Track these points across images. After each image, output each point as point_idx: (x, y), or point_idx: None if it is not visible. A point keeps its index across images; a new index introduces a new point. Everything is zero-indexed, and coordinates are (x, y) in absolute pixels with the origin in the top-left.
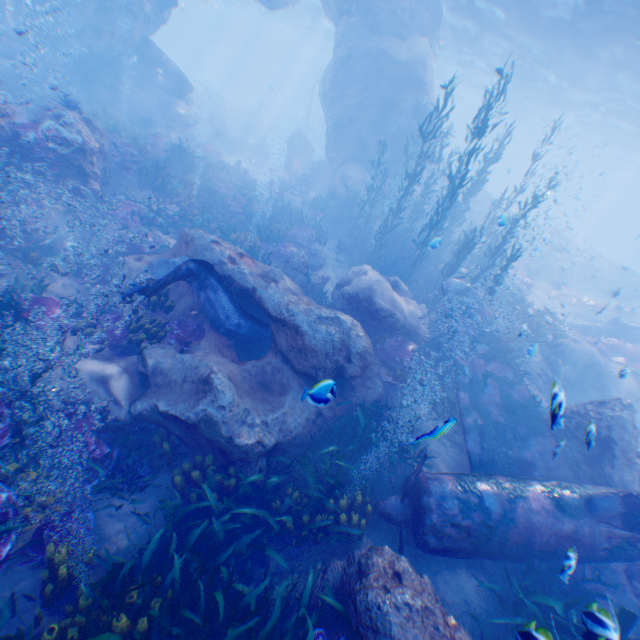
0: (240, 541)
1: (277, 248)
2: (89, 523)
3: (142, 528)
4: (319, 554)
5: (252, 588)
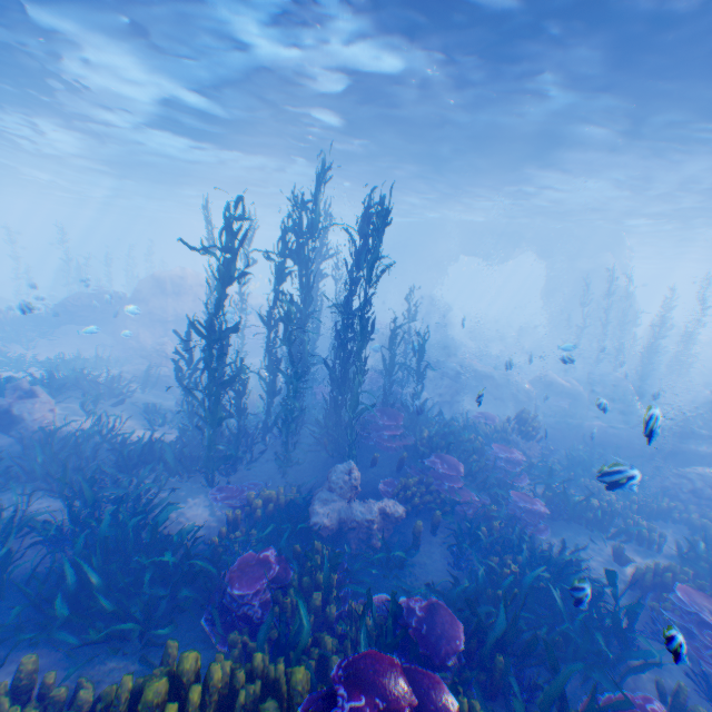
0: None
1: None
2: None
3: None
4: None
5: None
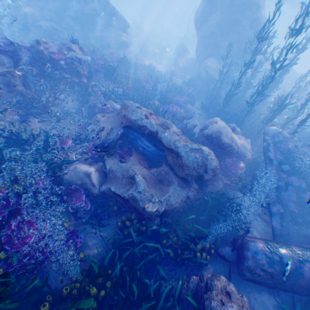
0: (146, 258)
1: (168, 108)
2: (81, 240)
3: (103, 244)
4: (185, 270)
5: (152, 282)
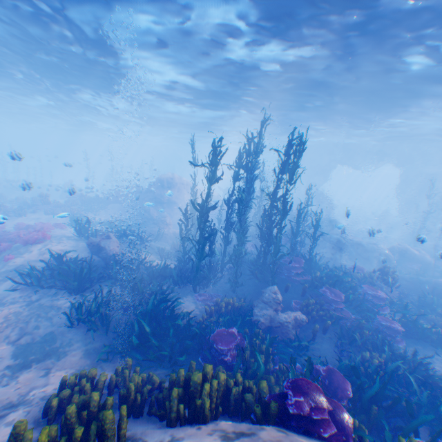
0: None
1: None
2: None
3: None
4: None
5: None
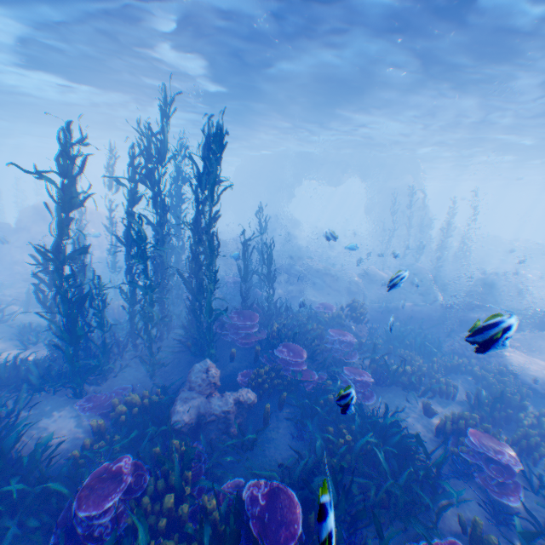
0: None
1: None
2: None
3: None
4: None
5: None
